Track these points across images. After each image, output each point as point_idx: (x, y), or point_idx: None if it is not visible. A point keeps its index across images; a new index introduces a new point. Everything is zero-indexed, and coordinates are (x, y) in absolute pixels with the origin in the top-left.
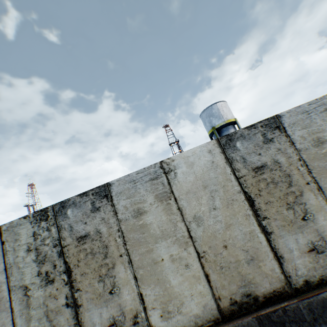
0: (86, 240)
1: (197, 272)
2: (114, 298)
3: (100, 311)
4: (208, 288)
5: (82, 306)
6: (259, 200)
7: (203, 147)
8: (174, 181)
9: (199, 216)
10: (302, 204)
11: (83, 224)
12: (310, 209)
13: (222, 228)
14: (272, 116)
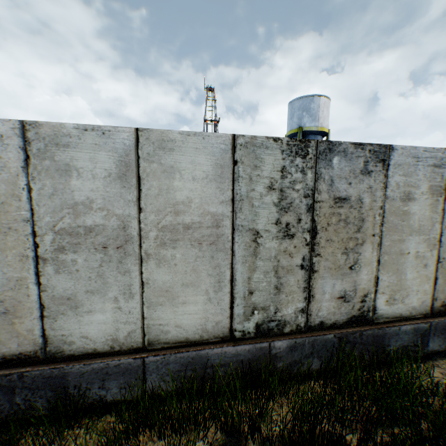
0: (344, 205)
1: (430, 274)
2: (352, 274)
3: (334, 283)
4: (431, 289)
5: (317, 273)
6: None
7: None
8: None
9: None
10: None
11: (346, 183)
12: None
13: None
14: None
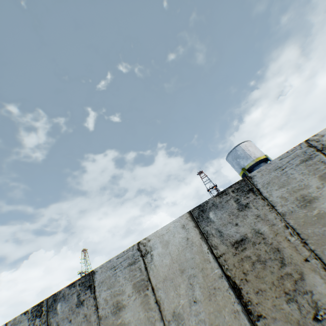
0: None
1: None
2: None
3: None
4: None
5: None
6: (246, 287)
7: (176, 222)
8: (151, 264)
9: (178, 313)
10: (307, 293)
11: (68, 322)
12: (321, 300)
13: None
14: (242, 179)
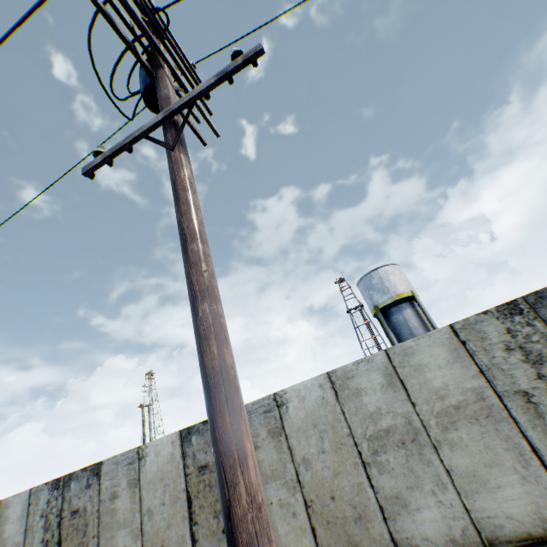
0: (77, 515)
1: None
2: None
3: None
4: None
5: None
6: (196, 501)
7: (169, 436)
8: (143, 467)
9: (151, 509)
10: None
11: (78, 498)
12: None
13: (165, 525)
14: None
